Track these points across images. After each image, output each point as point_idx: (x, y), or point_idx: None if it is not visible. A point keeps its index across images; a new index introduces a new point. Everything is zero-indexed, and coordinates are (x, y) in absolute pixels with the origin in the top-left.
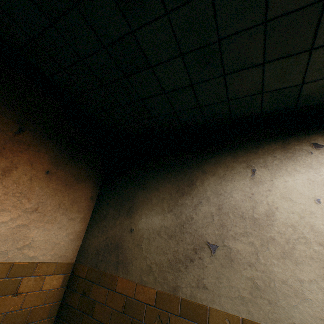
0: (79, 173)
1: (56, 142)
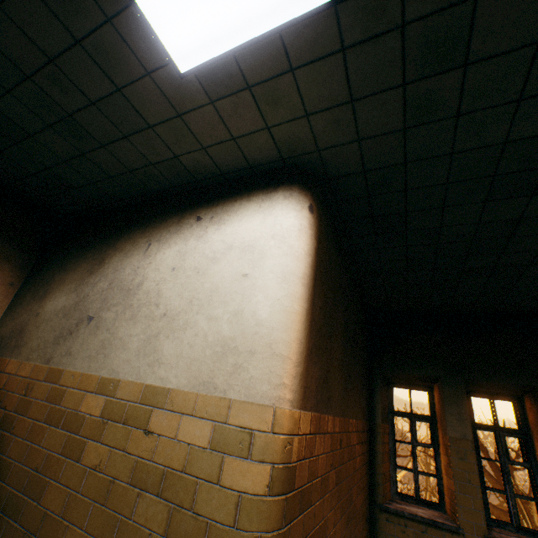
0: None
1: None
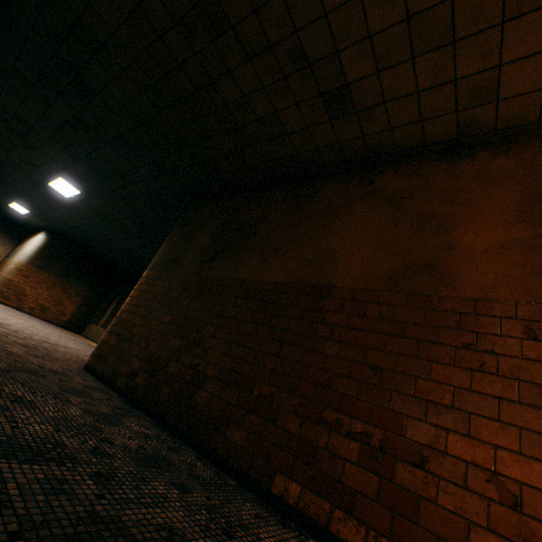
0: (10, 237)
1: (4, 229)
